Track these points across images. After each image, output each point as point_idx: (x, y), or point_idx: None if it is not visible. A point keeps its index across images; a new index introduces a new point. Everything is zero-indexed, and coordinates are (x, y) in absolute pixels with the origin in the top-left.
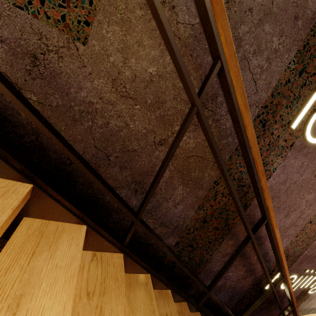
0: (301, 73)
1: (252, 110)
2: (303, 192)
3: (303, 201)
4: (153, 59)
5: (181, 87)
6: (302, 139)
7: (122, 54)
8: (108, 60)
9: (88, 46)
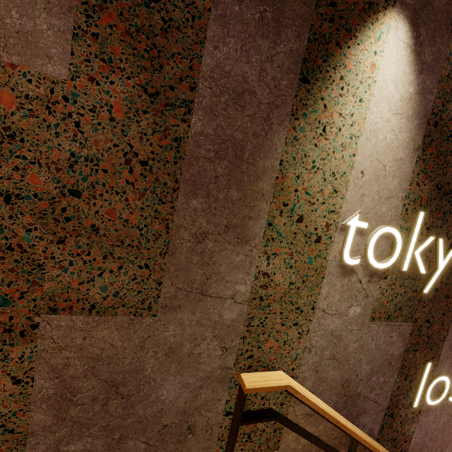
0: (406, 378)
1: (380, 414)
2: (448, 430)
3: (451, 436)
4: (312, 432)
5: (331, 433)
6: (426, 404)
7: (296, 441)
8: (289, 448)
9: (279, 449)
